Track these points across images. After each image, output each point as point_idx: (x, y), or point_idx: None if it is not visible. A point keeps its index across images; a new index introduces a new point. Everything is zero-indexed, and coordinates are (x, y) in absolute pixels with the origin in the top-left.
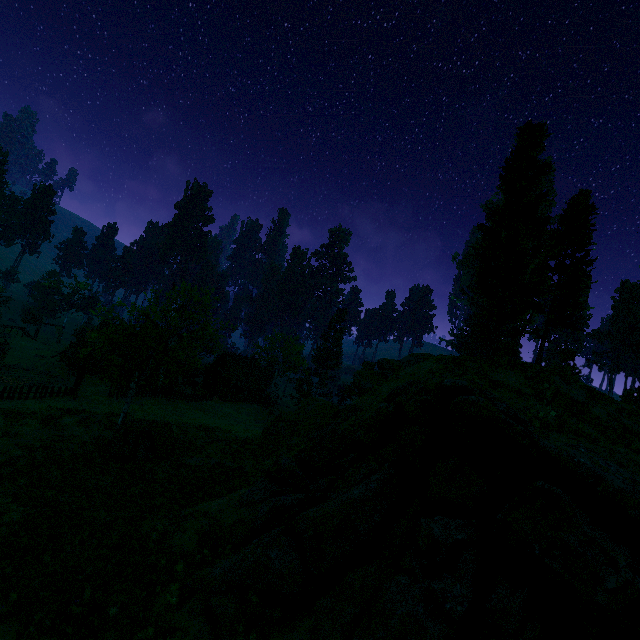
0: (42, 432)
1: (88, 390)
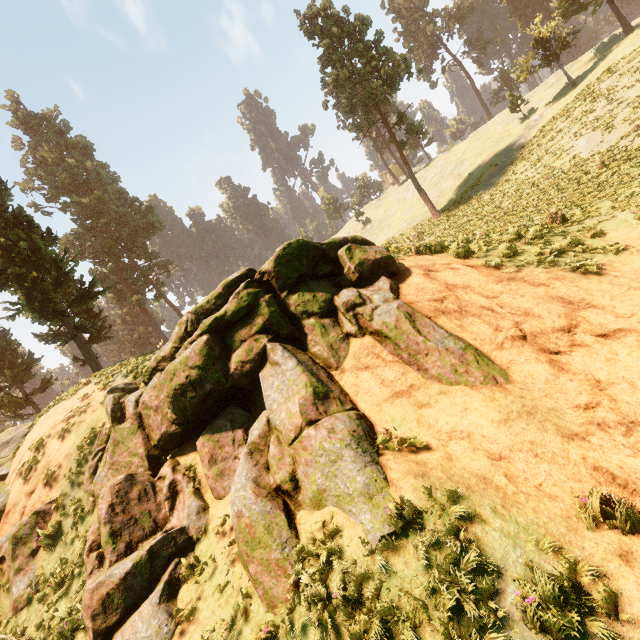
0: None
1: None
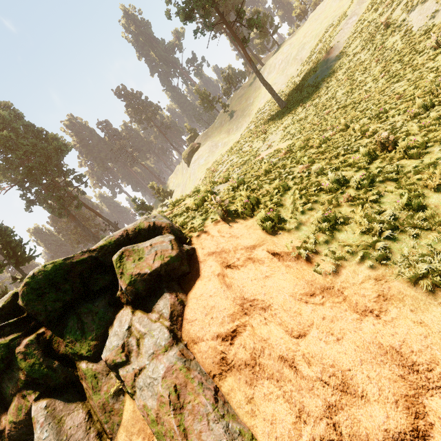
0: None
1: None
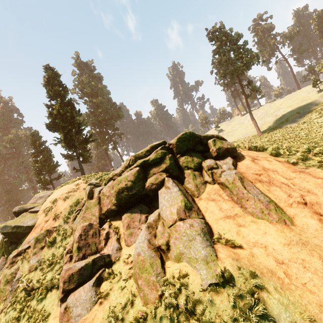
0: None
1: None
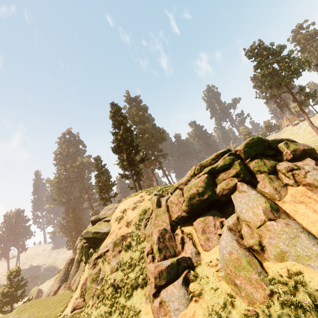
0: None
1: None
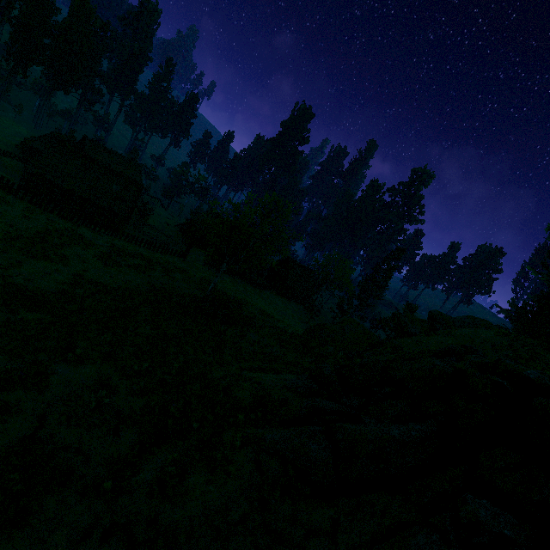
0: (163, 278)
1: (192, 257)
